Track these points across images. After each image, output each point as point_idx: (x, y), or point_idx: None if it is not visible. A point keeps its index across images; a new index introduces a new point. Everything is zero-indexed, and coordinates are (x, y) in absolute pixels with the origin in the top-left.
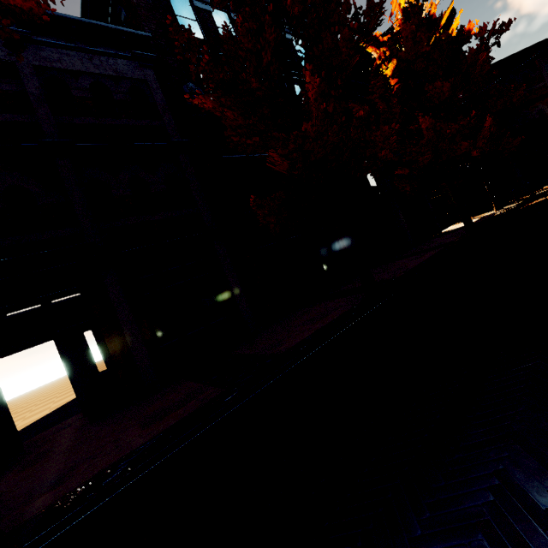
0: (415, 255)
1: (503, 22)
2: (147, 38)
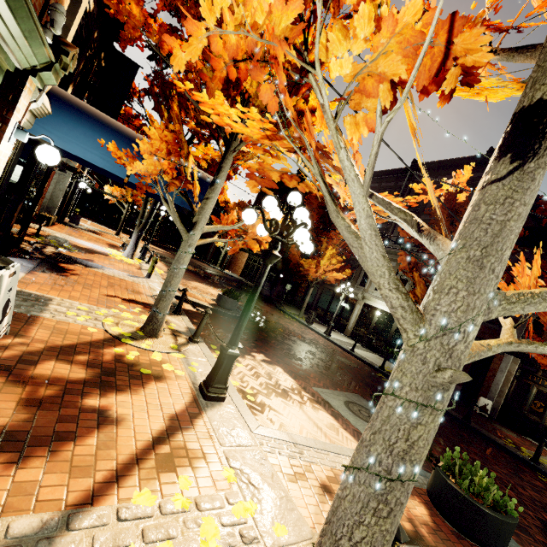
0: None
1: None
2: None
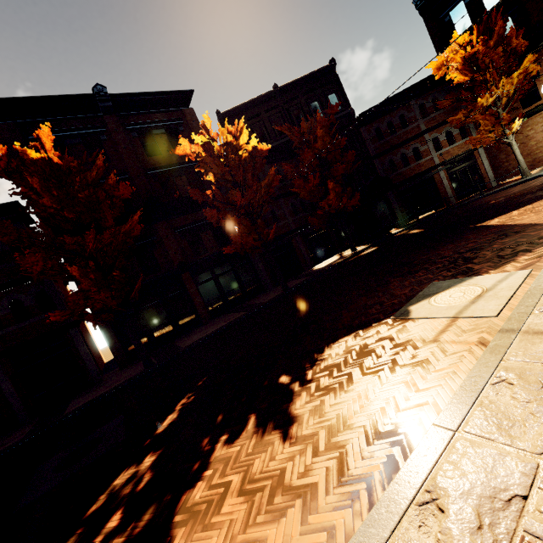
0: (239, 312)
1: (332, 105)
2: (16, 203)
